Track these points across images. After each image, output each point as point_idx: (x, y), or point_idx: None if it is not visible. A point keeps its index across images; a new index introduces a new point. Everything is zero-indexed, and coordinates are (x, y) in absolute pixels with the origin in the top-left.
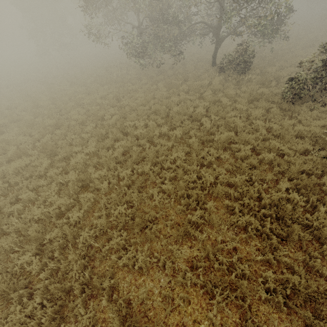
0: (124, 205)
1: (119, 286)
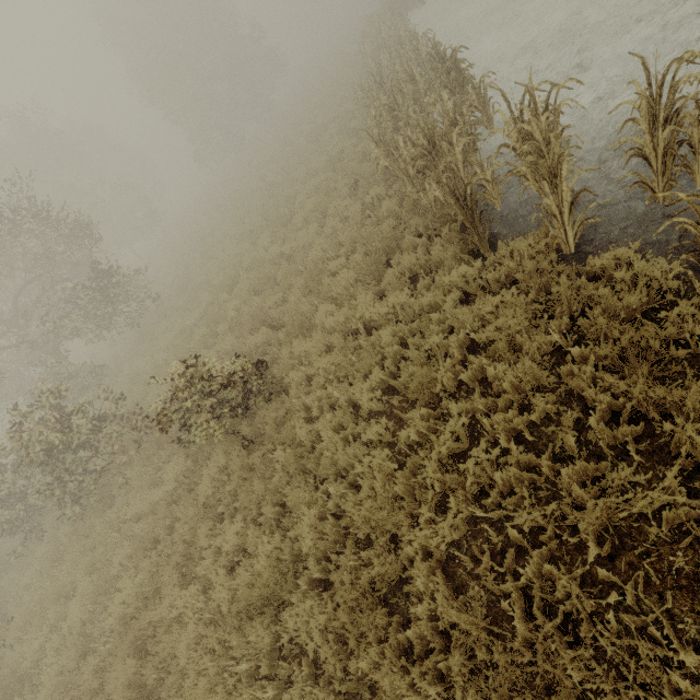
0: None
1: None
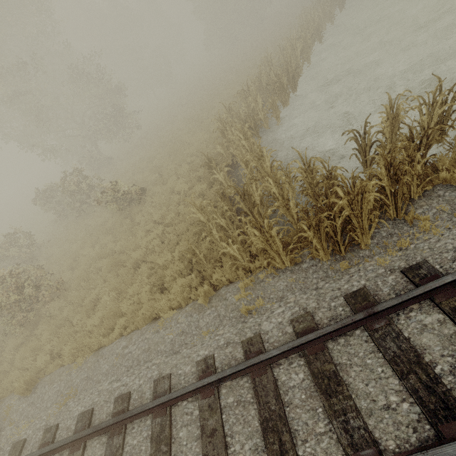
0: None
1: None
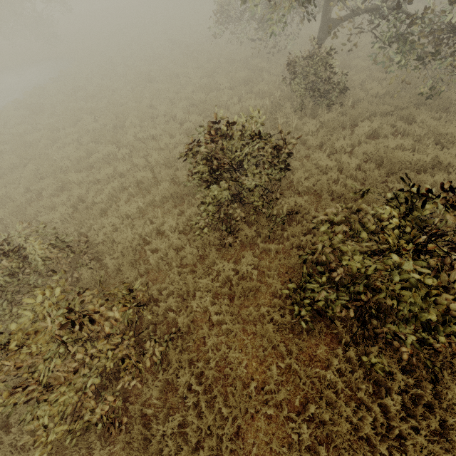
0: None
1: None
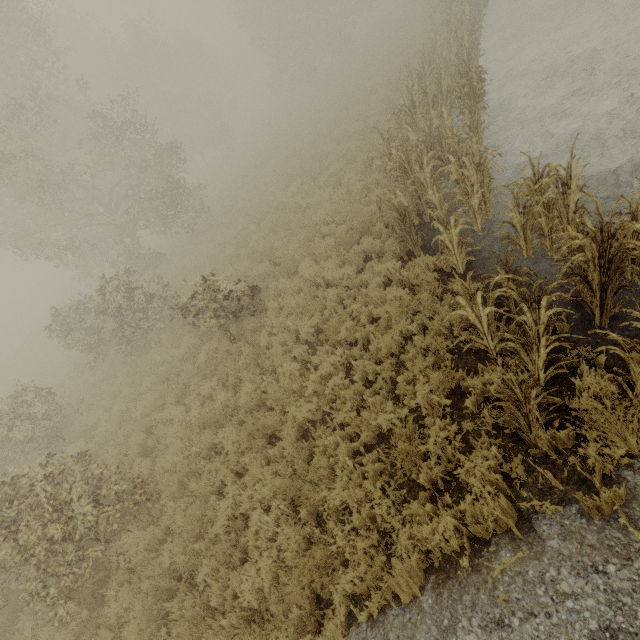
0: None
1: None
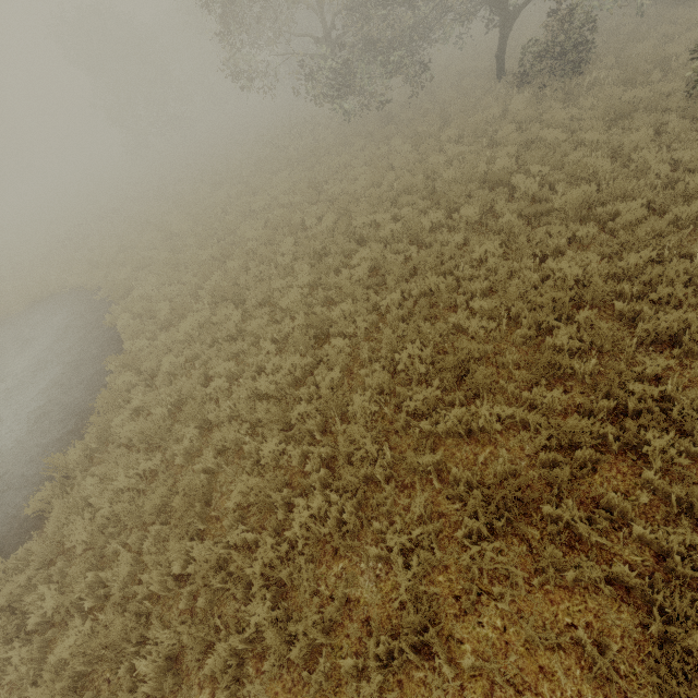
0: (416, 341)
1: (449, 467)
